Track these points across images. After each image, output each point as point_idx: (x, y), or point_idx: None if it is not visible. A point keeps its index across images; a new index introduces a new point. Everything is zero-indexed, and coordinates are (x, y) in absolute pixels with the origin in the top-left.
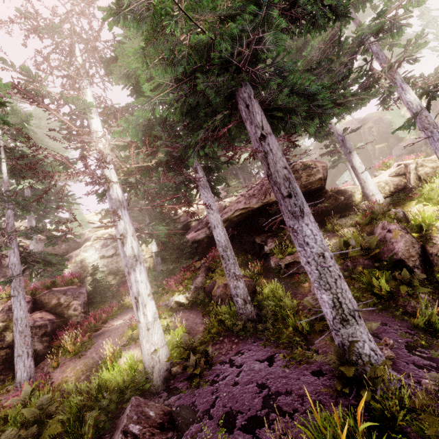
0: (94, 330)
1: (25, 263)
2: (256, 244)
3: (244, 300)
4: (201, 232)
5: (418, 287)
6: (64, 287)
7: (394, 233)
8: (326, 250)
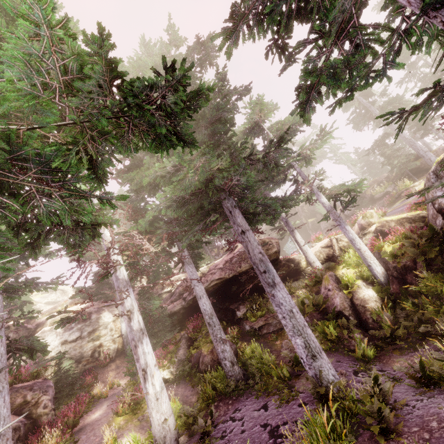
0: (71, 427)
1: (7, 352)
2: (229, 311)
3: (232, 362)
4: (176, 303)
5: (354, 330)
6: (26, 382)
7: (332, 291)
8: (293, 307)
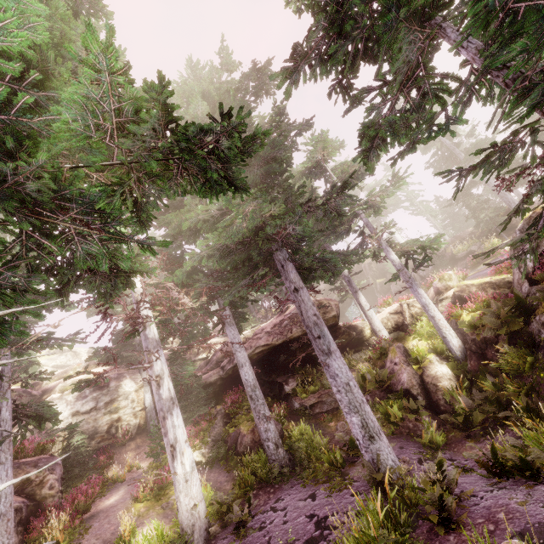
0: (81, 513)
1: (12, 419)
2: (275, 384)
3: (276, 444)
4: (213, 373)
5: (422, 412)
6: (30, 457)
7: (399, 366)
8: (351, 380)
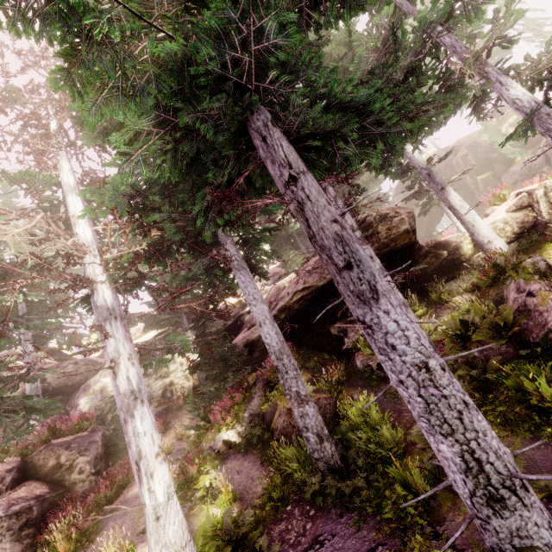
0: (105, 504)
1: None
2: (332, 336)
3: (318, 436)
4: (254, 328)
5: None
6: (71, 435)
7: (540, 297)
8: (430, 356)
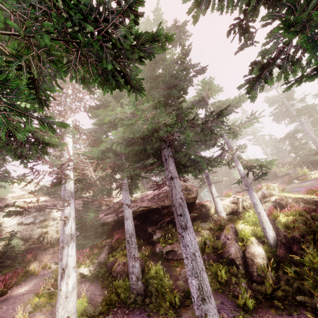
0: None
1: None
2: (147, 232)
3: (137, 277)
4: (110, 216)
5: (241, 279)
6: None
7: (230, 241)
8: (197, 251)
